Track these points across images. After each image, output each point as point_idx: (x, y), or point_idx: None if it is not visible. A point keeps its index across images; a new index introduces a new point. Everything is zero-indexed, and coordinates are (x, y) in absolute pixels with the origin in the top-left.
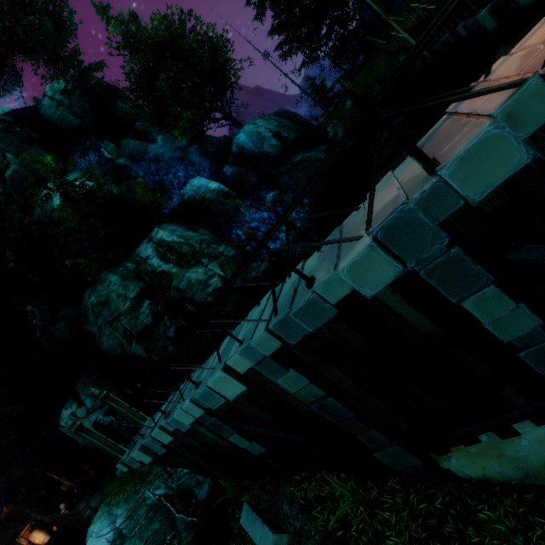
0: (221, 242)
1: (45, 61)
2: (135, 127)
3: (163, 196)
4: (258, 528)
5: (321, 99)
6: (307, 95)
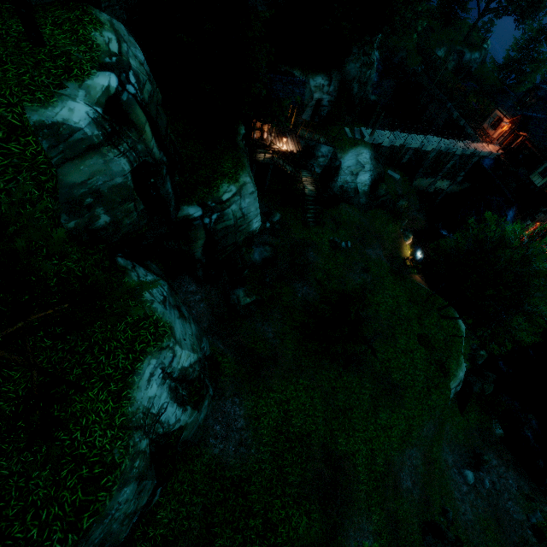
0: None
1: None
2: None
3: None
4: (395, 175)
5: None
6: None
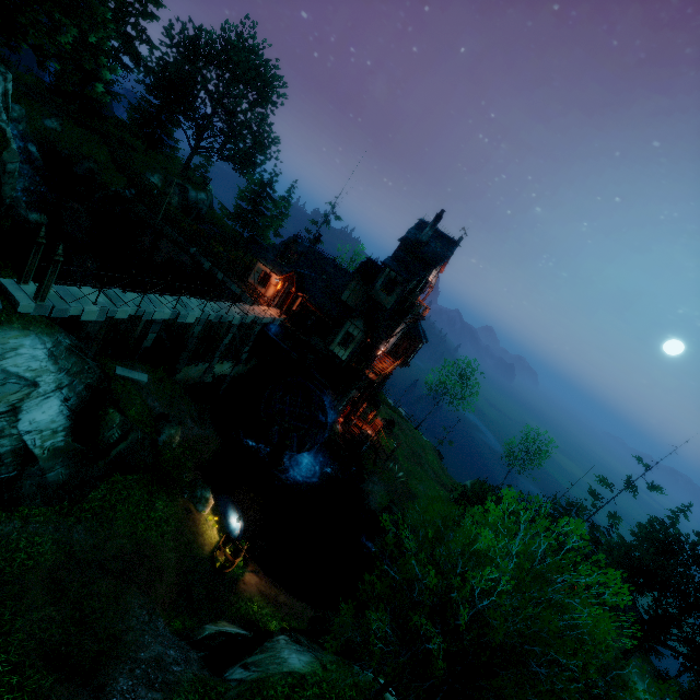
0: None
1: None
2: None
3: None
4: (136, 374)
5: None
6: None
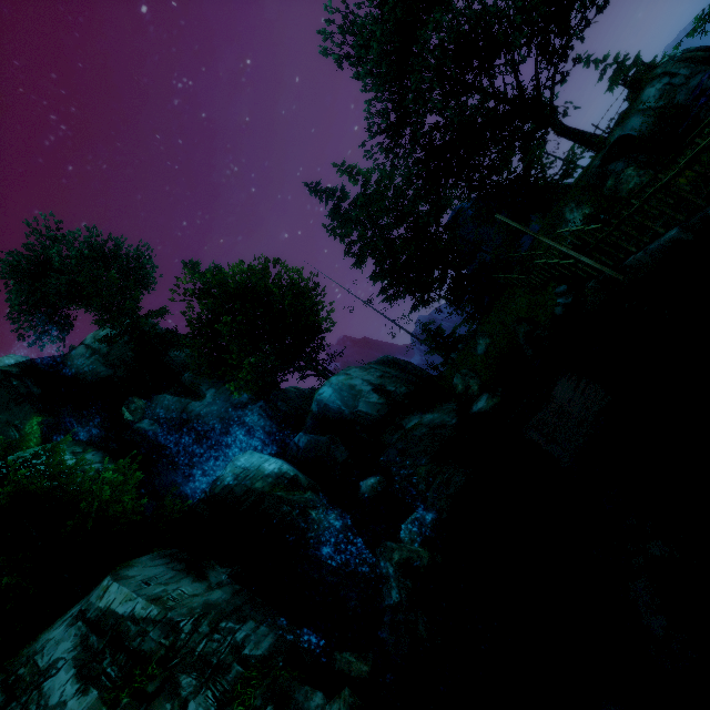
0: (249, 608)
1: (96, 308)
2: (182, 379)
3: (188, 481)
4: None
5: (439, 344)
6: (421, 342)
